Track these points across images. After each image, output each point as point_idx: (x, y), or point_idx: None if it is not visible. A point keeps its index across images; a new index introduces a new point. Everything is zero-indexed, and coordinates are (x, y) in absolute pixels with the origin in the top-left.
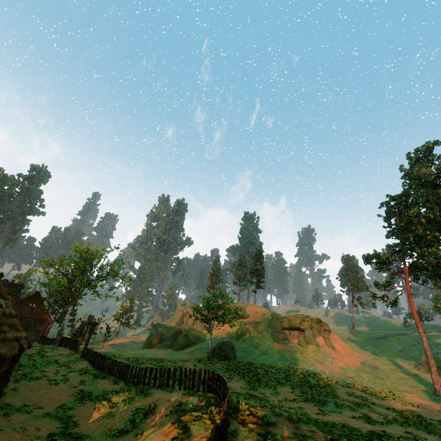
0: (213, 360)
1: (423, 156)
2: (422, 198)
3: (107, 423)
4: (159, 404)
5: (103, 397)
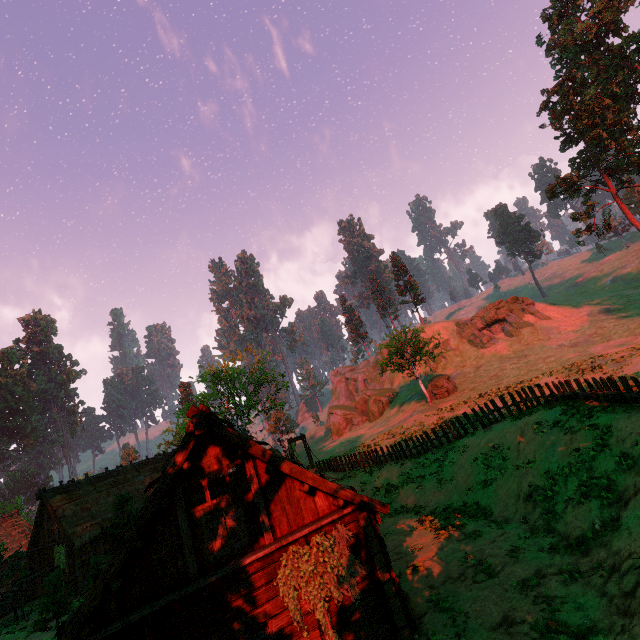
0: (436, 402)
1: (564, 6)
2: (591, 70)
3: (453, 487)
4: (499, 441)
5: (409, 478)
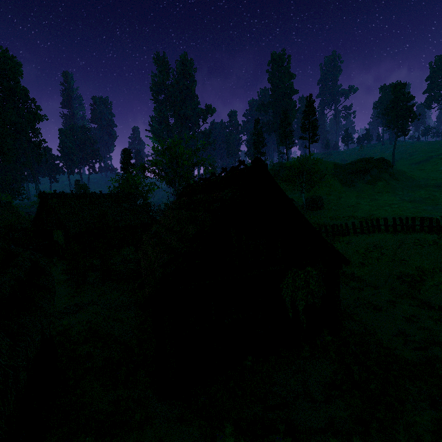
0: (308, 211)
1: None
2: None
3: None
4: (380, 244)
5: None
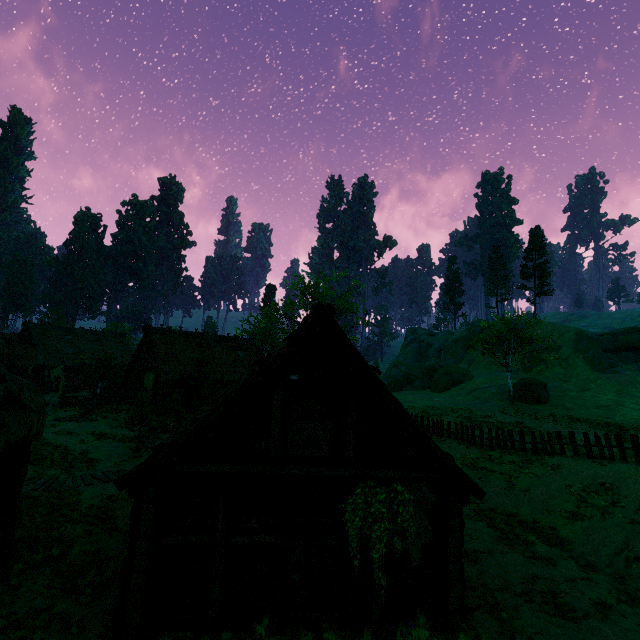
0: (518, 403)
1: None
2: None
3: (526, 499)
4: (613, 482)
5: (472, 465)
